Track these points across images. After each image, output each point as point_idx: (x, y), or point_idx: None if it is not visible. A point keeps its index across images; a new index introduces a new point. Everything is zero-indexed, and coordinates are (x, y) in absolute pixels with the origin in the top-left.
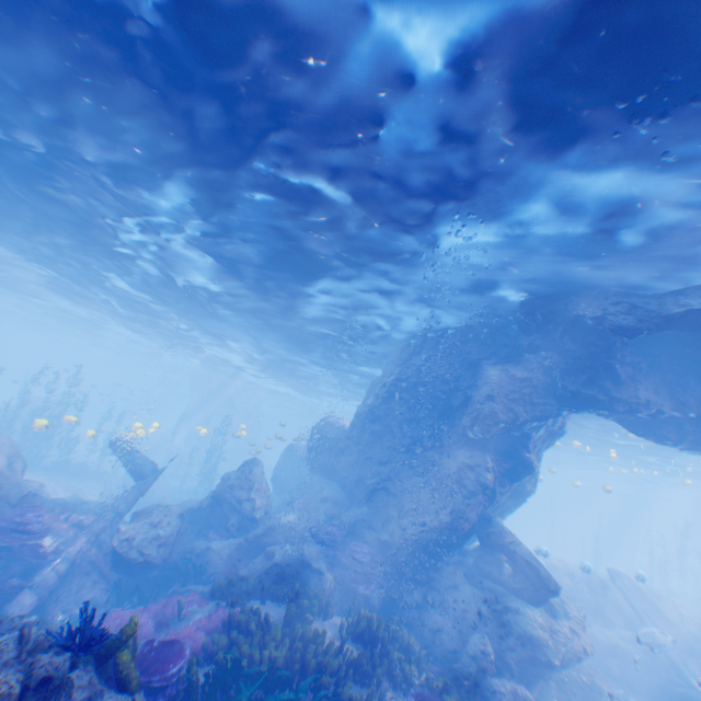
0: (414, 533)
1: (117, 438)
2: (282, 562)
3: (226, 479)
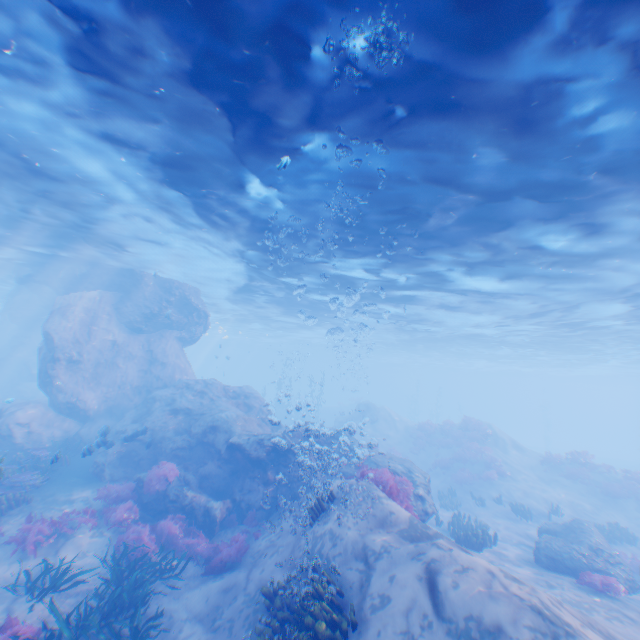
0: None
1: None
2: None
3: None
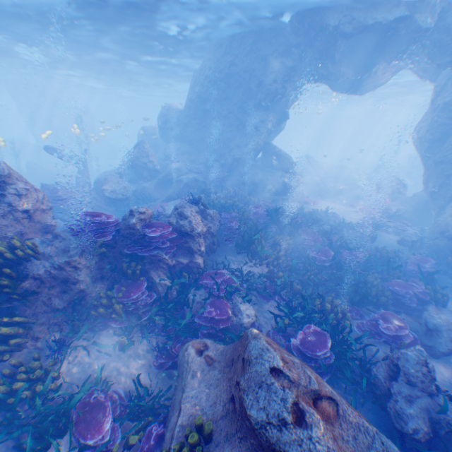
0: (239, 158)
1: (46, 147)
2: (188, 183)
3: (132, 155)
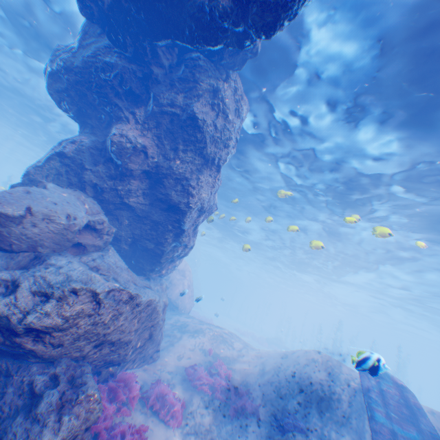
0: None
1: None
2: None
3: None
